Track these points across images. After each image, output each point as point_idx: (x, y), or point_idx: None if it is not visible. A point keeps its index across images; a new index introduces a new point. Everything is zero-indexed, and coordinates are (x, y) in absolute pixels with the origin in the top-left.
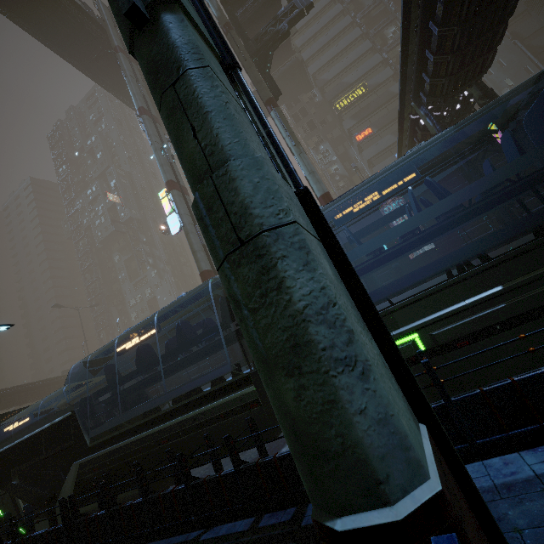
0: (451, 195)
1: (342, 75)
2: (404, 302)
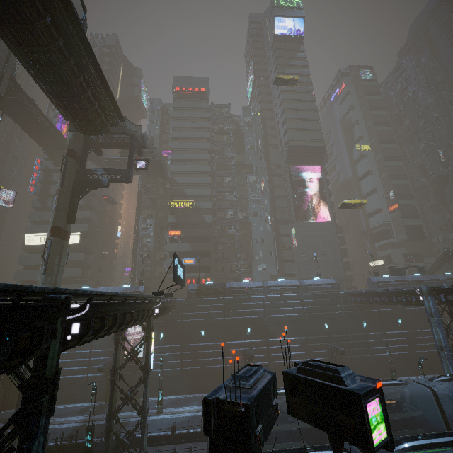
0: None
1: (187, 186)
2: None
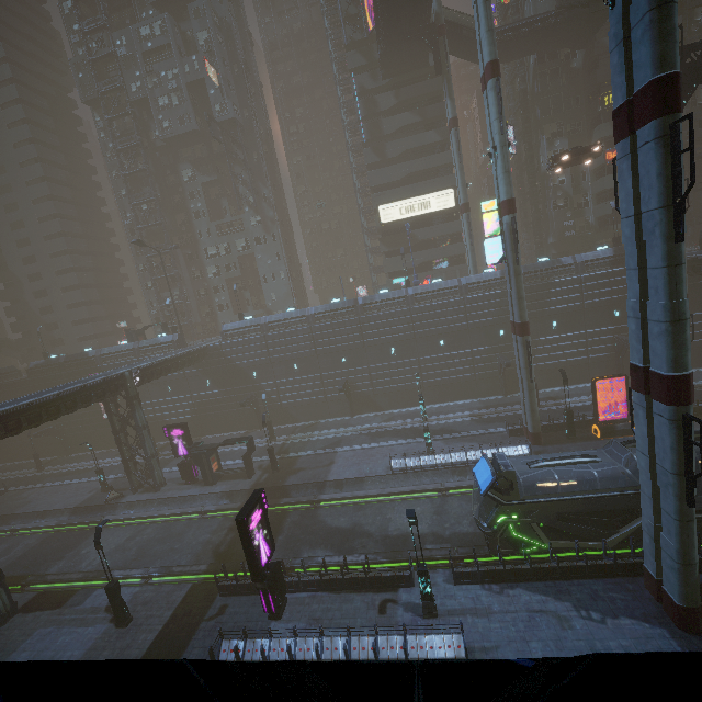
0: None
1: None
2: None
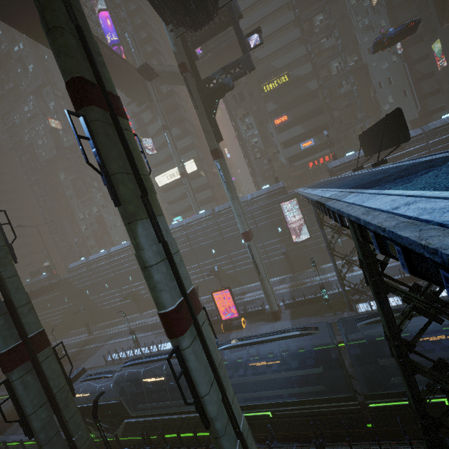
0: (290, 372)
1: (272, 57)
2: (268, 403)
